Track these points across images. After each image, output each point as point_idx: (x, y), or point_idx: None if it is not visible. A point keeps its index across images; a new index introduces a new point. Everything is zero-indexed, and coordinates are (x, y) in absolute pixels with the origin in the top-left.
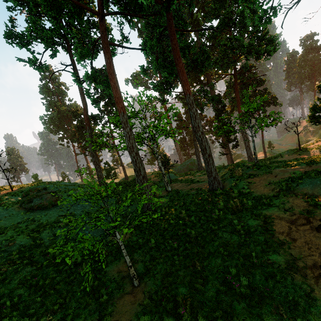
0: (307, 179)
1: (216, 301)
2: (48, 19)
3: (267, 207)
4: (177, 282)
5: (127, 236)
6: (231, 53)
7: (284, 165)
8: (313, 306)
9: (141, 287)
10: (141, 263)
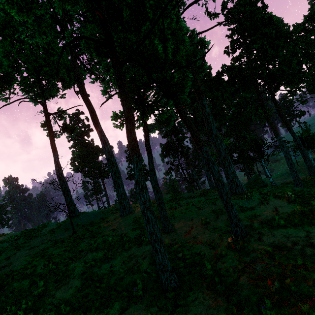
0: None
1: None
2: (206, 86)
3: None
4: None
5: None
6: None
7: None
8: None
9: None
10: None
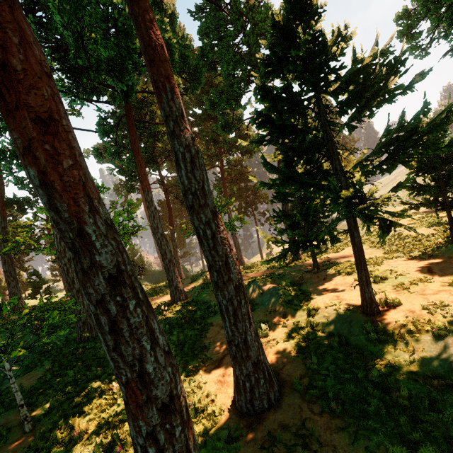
0: (252, 283)
1: (117, 415)
2: None
3: (212, 315)
4: (83, 411)
5: (38, 378)
6: (214, 146)
7: (252, 270)
8: (194, 393)
9: (34, 430)
10: (46, 404)
